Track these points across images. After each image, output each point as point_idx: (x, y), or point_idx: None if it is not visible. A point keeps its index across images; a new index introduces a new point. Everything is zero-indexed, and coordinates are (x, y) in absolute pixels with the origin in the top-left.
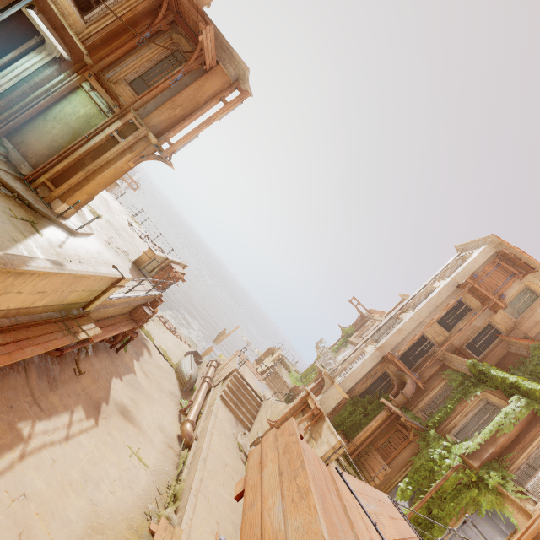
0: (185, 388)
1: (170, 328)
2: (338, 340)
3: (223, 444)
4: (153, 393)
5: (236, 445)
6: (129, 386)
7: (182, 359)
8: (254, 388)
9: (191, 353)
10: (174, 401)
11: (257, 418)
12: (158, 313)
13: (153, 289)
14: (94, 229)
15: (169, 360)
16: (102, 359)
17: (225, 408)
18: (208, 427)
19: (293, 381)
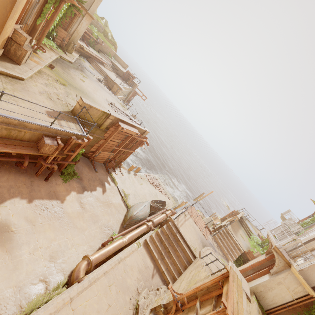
0: (124, 225)
1: (153, 183)
2: (310, 215)
3: (105, 298)
4: (79, 222)
5: (132, 303)
6: (39, 209)
7: (137, 203)
8: (188, 242)
9: (160, 202)
10: (105, 233)
11: (181, 276)
12: (149, 174)
13: (76, 130)
14: (39, 82)
15: (125, 201)
16: (12, 179)
17: (145, 254)
18: (94, 272)
19: (251, 245)
